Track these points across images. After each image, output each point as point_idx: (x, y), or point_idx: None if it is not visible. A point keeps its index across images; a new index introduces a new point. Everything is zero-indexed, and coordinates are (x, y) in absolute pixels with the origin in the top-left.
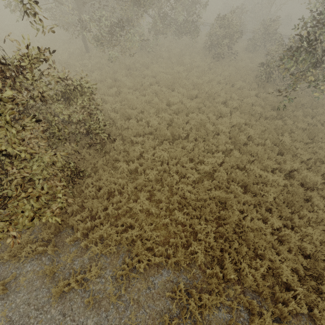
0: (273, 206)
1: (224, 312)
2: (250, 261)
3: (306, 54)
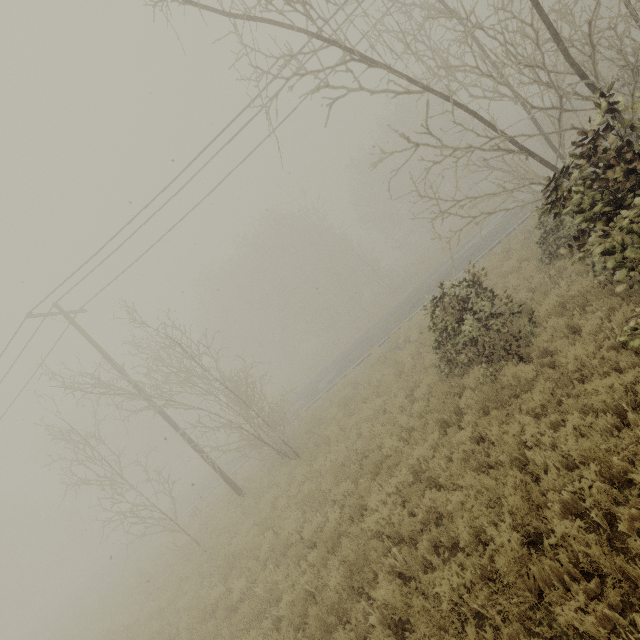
0: None
1: None
2: None
3: None
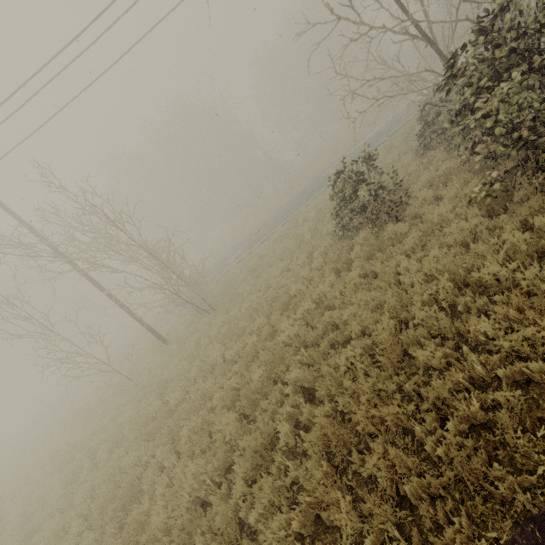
0: None
1: None
2: None
3: None
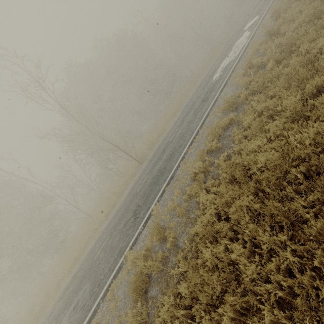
0: None
1: None
2: None
3: None
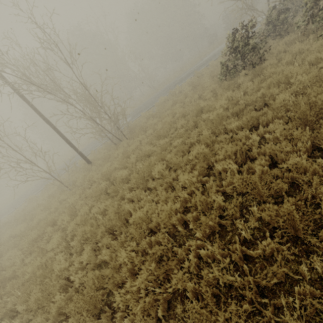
0: None
1: None
2: None
3: None
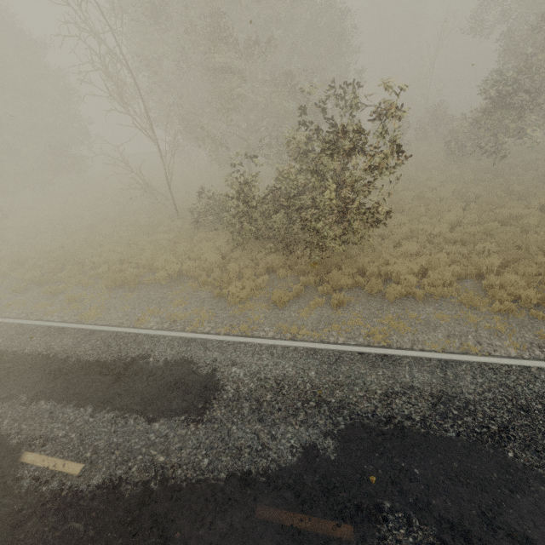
0: (540, 228)
1: (542, 287)
2: (543, 256)
3: (502, 108)
